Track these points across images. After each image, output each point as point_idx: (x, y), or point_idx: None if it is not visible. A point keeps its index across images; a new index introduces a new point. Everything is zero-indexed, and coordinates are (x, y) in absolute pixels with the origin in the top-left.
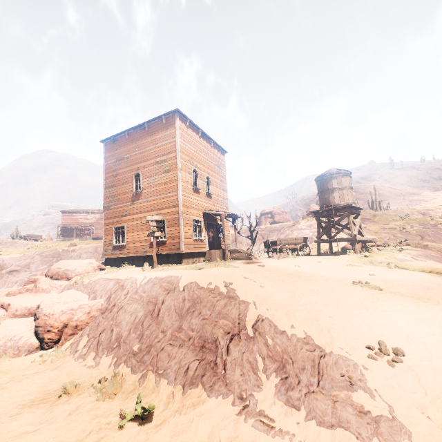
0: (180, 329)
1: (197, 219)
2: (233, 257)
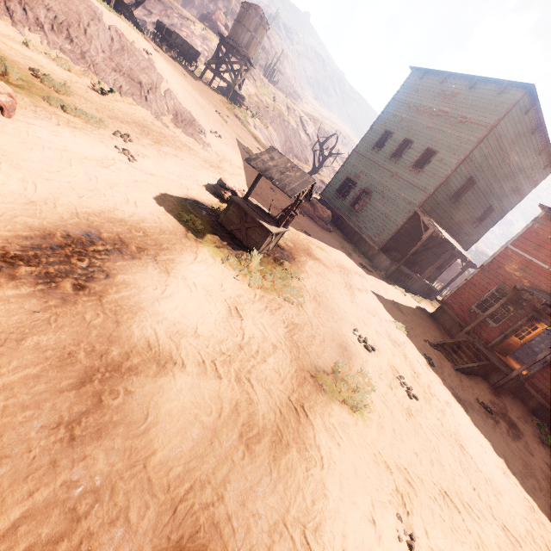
0: (112, 60)
1: None
2: (119, 10)
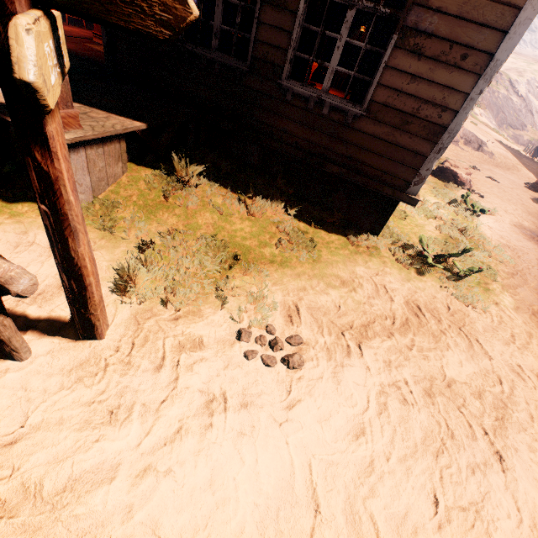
0: None
1: None
2: None
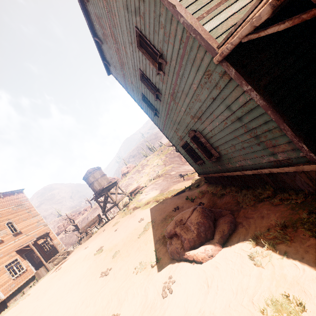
0: None
1: (10, 262)
2: (55, 263)
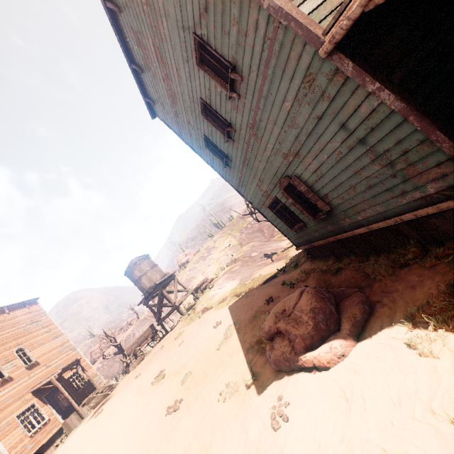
0: None
1: (24, 409)
2: (92, 406)
